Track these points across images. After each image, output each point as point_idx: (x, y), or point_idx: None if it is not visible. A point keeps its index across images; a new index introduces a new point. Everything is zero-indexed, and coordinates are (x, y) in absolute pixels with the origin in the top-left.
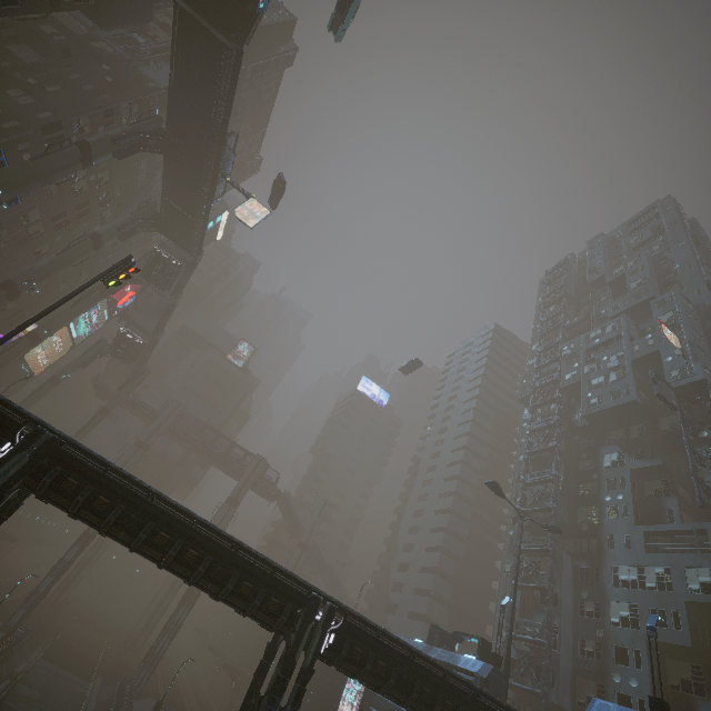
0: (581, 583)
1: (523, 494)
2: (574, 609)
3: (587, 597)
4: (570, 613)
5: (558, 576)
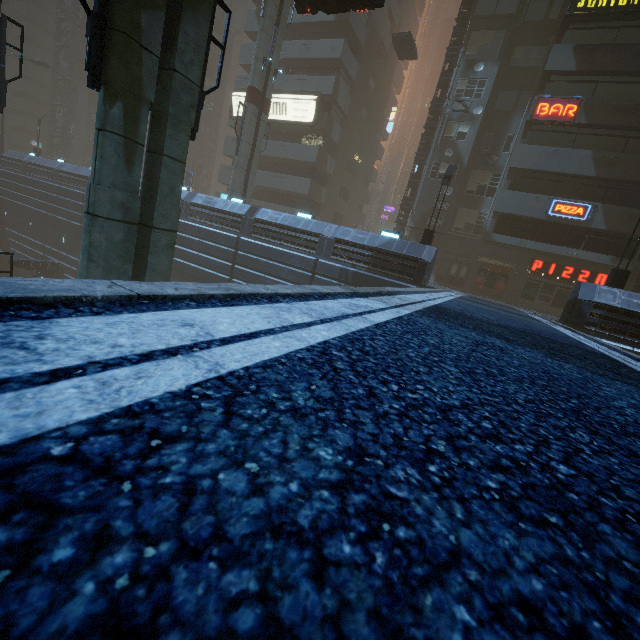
0: (92, 103)
1: (58, 30)
2: (88, 119)
3: (93, 111)
4: (85, 121)
5: (76, 98)
